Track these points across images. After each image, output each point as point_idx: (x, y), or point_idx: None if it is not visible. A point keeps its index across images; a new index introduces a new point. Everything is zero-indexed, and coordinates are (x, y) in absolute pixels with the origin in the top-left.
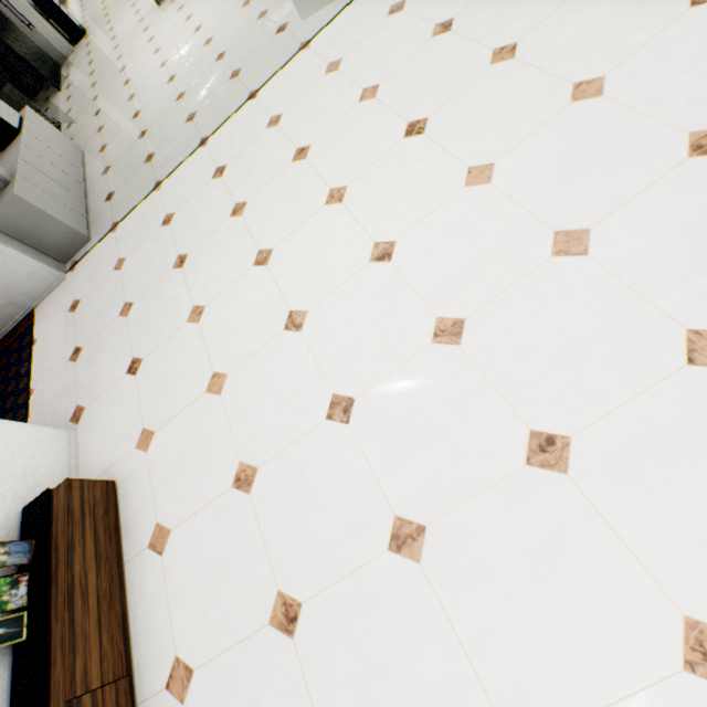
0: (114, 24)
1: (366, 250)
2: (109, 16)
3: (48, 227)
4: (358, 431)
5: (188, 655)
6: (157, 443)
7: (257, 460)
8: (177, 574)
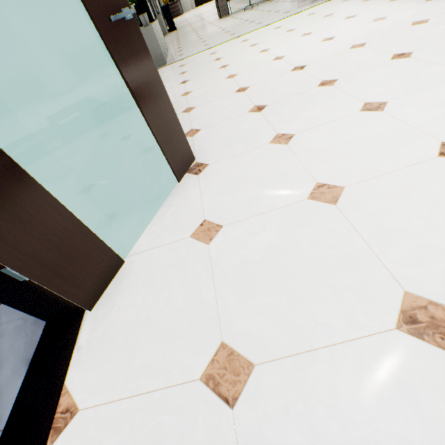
0: (193, 26)
1: (319, 40)
2: (191, 25)
3: (154, 48)
4: (307, 70)
5: (198, 127)
6: (193, 93)
7: (250, 85)
8: (197, 114)
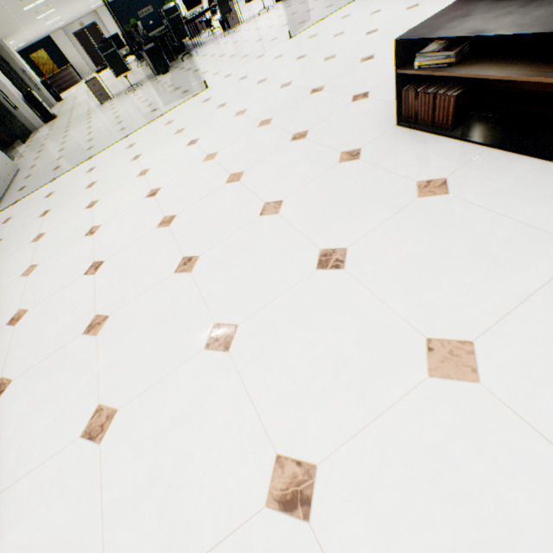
0: (74, 113)
1: (146, 193)
2: (74, 110)
3: None
4: (98, 277)
5: None
6: None
7: (31, 305)
8: None
